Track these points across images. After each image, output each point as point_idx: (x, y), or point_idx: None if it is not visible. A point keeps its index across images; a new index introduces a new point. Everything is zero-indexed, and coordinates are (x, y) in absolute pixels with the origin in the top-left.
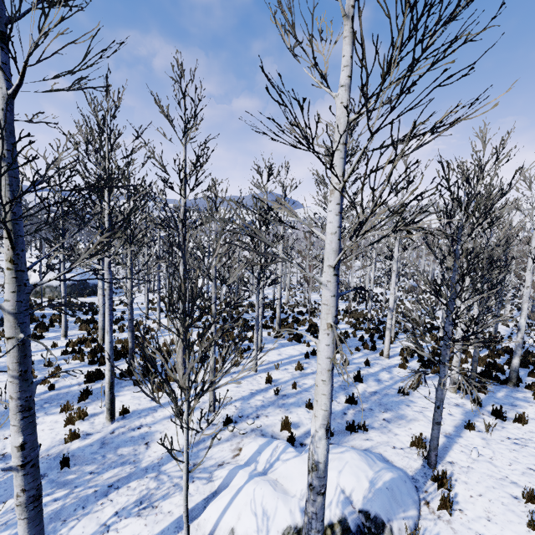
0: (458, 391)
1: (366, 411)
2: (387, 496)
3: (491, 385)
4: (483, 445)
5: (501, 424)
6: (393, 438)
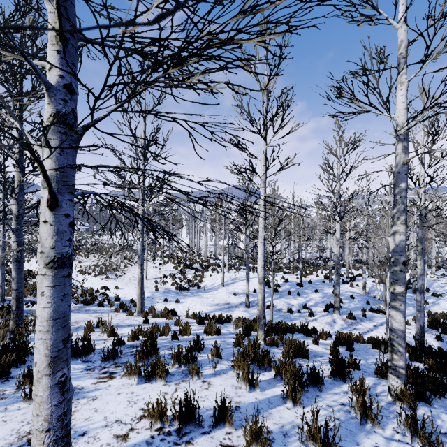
0: None
1: None
2: None
3: None
4: None
5: None
6: None
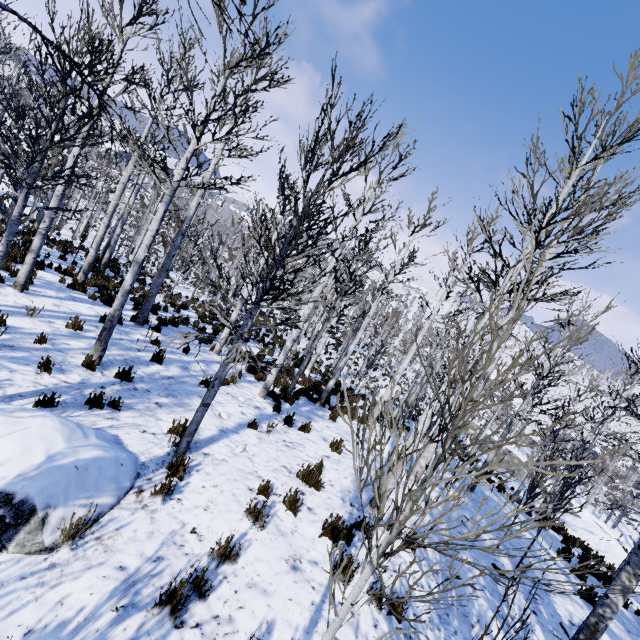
0: (268, 398)
1: (139, 391)
2: (68, 477)
3: (302, 401)
4: (255, 444)
5: (286, 429)
6: (151, 422)
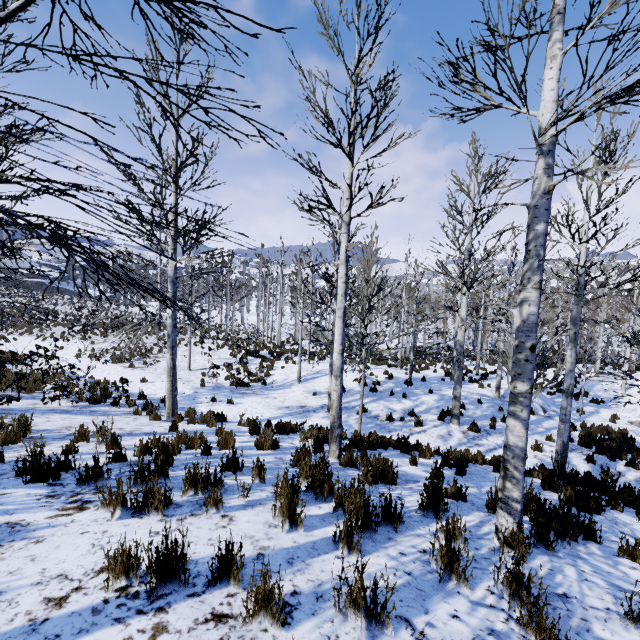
0: None
1: None
2: None
3: None
4: None
5: None
6: None
